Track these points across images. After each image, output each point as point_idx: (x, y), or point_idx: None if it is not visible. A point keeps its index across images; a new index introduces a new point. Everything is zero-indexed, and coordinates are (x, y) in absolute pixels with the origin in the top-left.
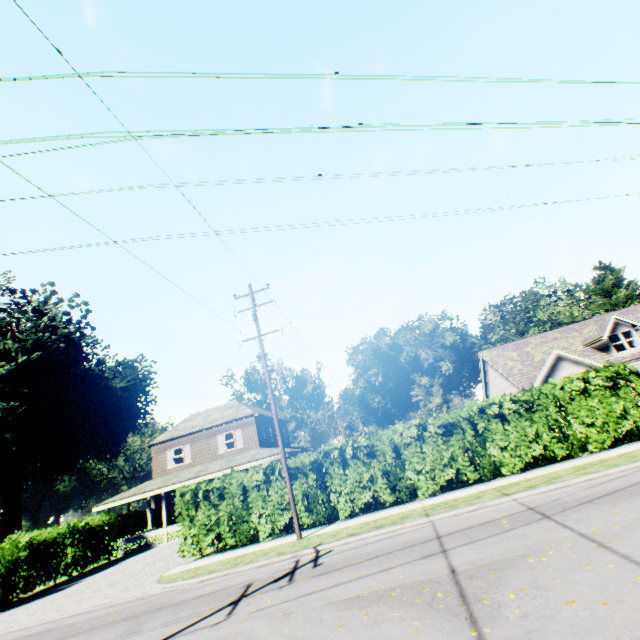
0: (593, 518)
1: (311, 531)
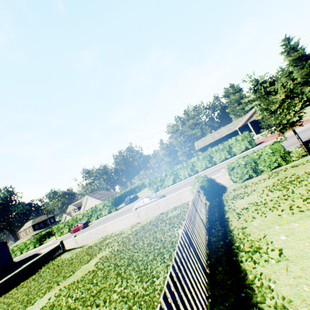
0: None
1: None
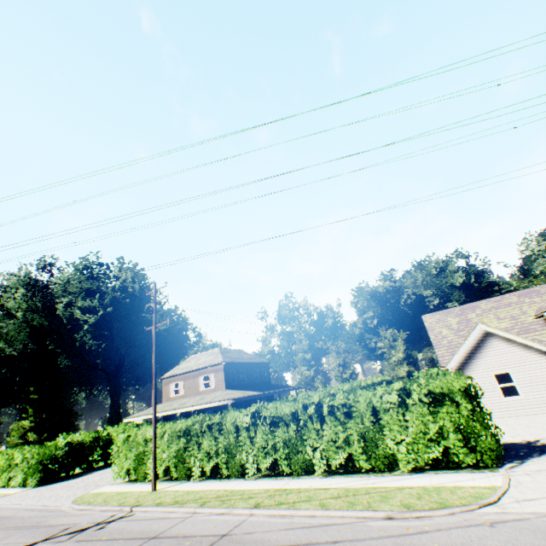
0: None
1: (171, 484)
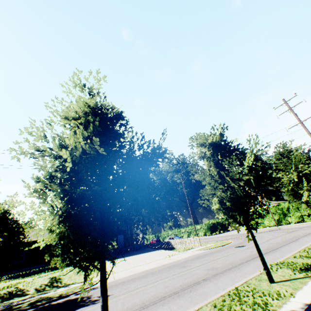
0: None
1: (281, 226)
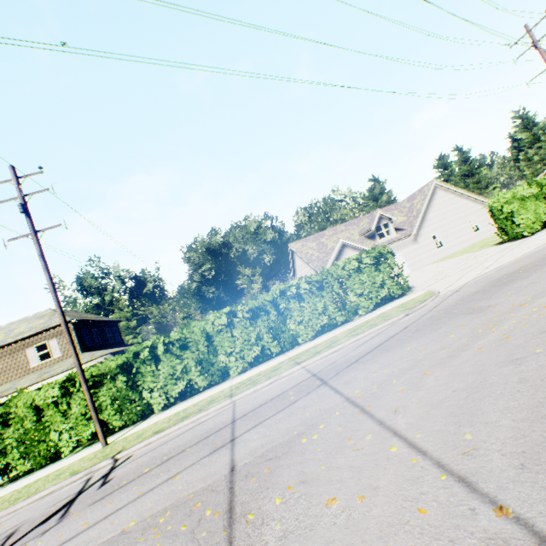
0: (358, 379)
1: (122, 433)
